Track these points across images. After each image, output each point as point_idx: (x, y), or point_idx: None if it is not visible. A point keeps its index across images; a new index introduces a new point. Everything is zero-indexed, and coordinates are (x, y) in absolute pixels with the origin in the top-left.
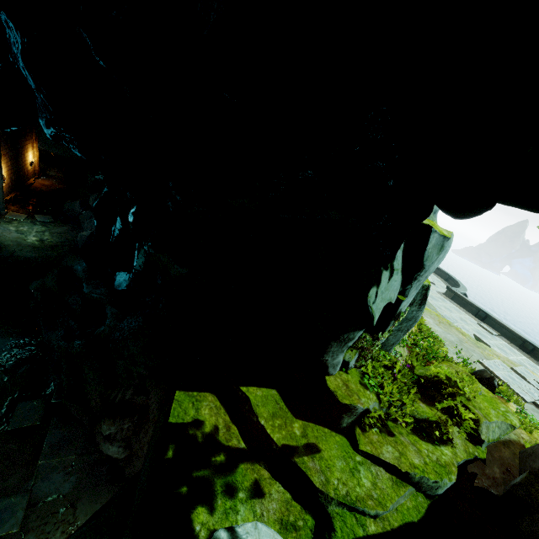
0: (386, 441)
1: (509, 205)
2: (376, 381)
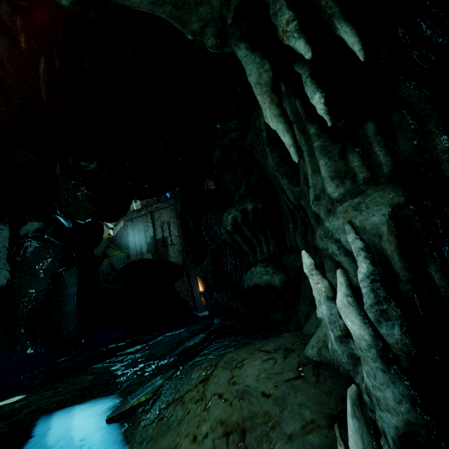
0: None
1: None
2: None
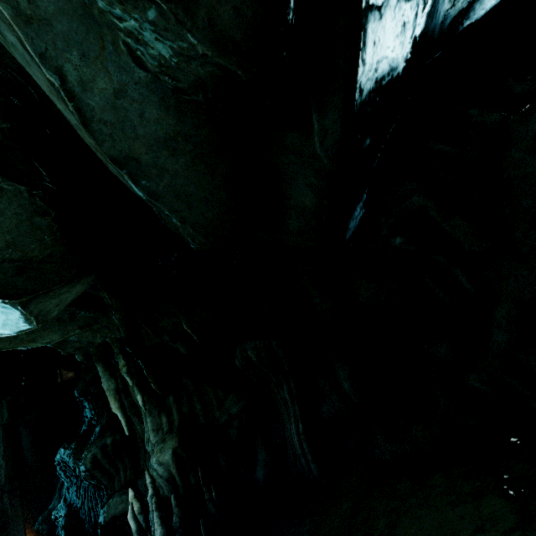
0: None
1: None
2: None
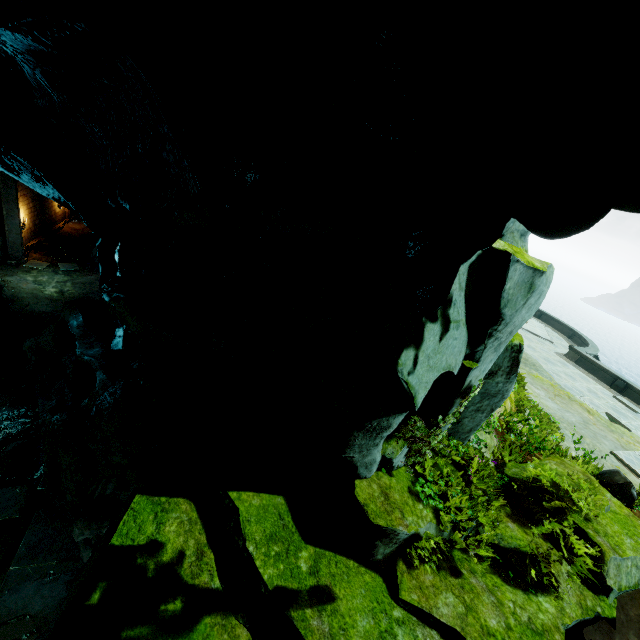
0: (447, 586)
1: (637, 209)
2: (436, 489)
